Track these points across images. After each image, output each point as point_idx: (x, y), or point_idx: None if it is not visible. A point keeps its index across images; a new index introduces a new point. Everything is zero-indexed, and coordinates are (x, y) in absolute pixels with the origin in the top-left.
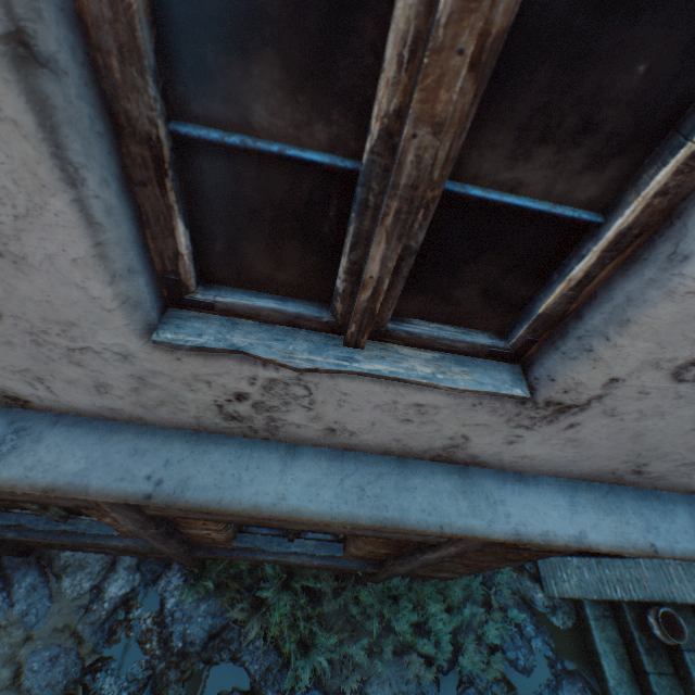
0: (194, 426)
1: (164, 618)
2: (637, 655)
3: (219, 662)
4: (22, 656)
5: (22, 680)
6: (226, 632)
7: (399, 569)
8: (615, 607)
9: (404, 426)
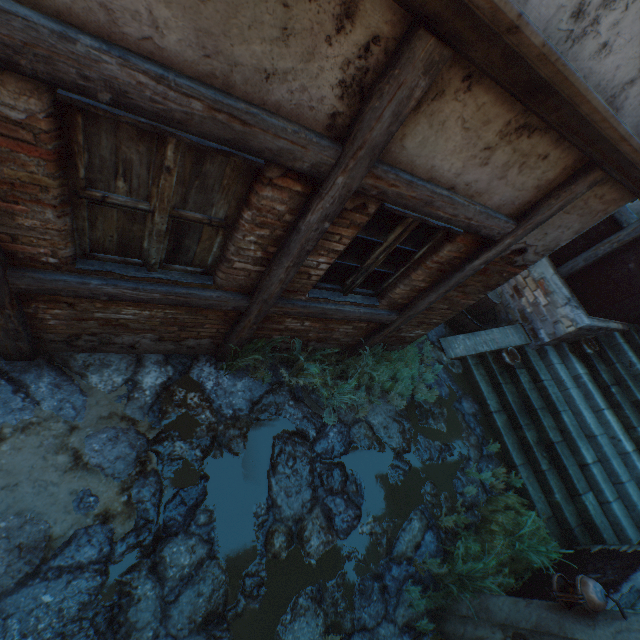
0: (543, 23)
1: (209, 396)
2: (496, 377)
3: (267, 419)
4: (74, 443)
5: (85, 461)
6: (264, 399)
7: (424, 303)
8: (481, 358)
9: (638, 47)
